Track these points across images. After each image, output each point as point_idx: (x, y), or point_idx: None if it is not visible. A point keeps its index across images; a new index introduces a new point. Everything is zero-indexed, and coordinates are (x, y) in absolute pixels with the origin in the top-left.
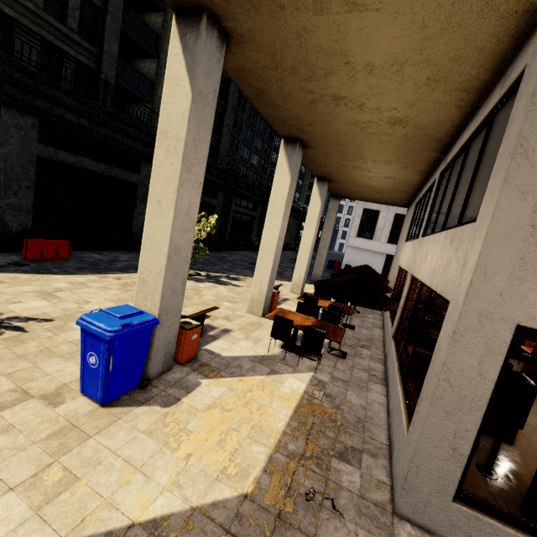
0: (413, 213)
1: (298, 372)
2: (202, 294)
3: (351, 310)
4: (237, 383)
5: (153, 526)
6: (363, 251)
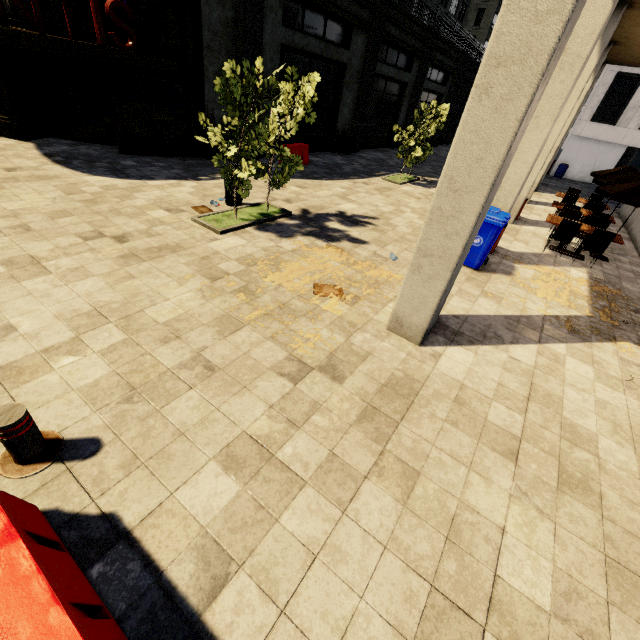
0: None
1: (575, 267)
2: None
3: (611, 219)
4: (537, 268)
5: (554, 317)
6: (593, 143)
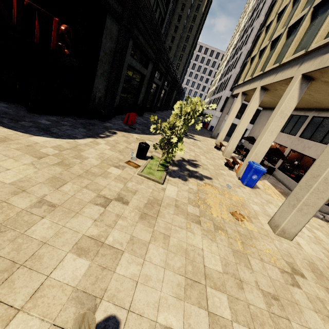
0: None
1: (263, 179)
2: (201, 146)
3: None
4: (259, 183)
5: None
6: None
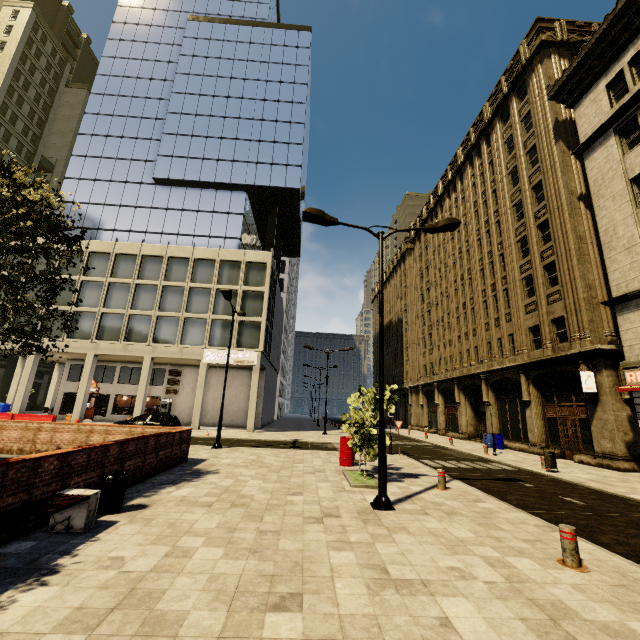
0: None
1: None
2: None
3: None
4: None
5: None
6: None
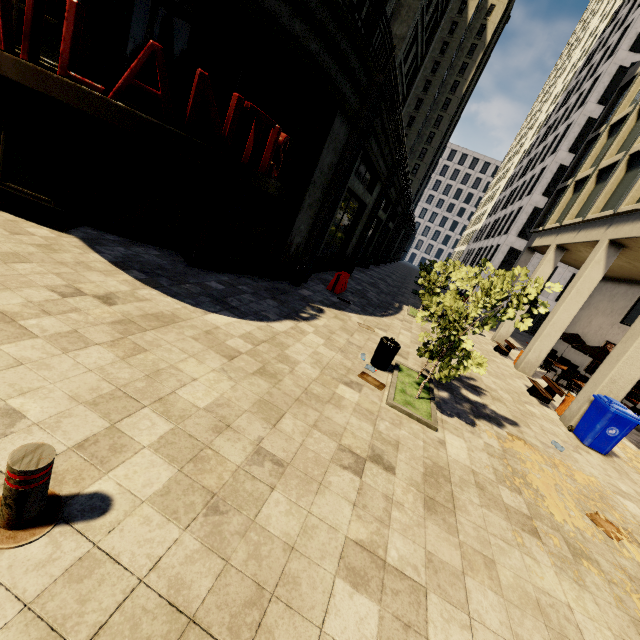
0: (636, 300)
1: None
2: None
3: None
4: None
5: None
6: None
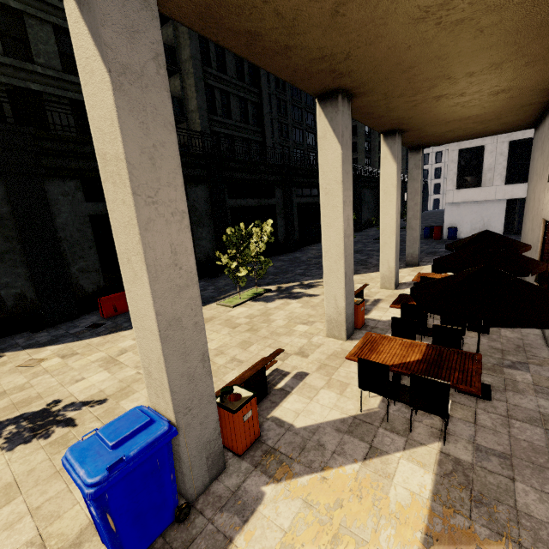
0: None
1: (413, 444)
2: (271, 320)
3: None
4: (317, 486)
5: None
6: (470, 204)
